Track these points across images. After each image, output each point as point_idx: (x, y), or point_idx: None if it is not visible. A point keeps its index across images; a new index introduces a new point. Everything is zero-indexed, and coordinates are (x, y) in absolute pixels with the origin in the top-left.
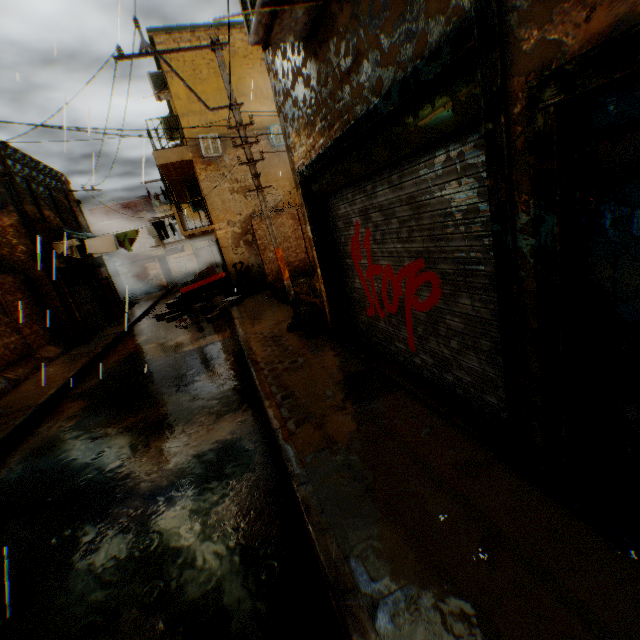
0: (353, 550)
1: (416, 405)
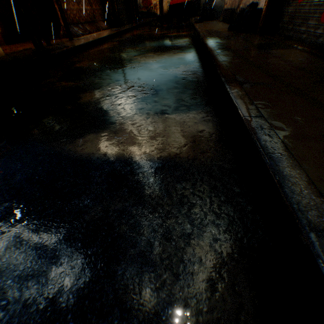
0: (238, 75)
1: (301, 53)
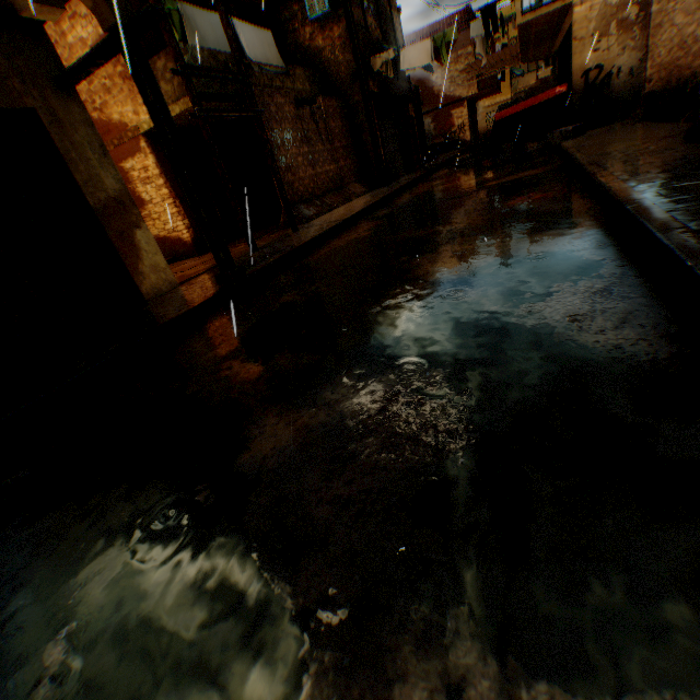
0: None
1: None
